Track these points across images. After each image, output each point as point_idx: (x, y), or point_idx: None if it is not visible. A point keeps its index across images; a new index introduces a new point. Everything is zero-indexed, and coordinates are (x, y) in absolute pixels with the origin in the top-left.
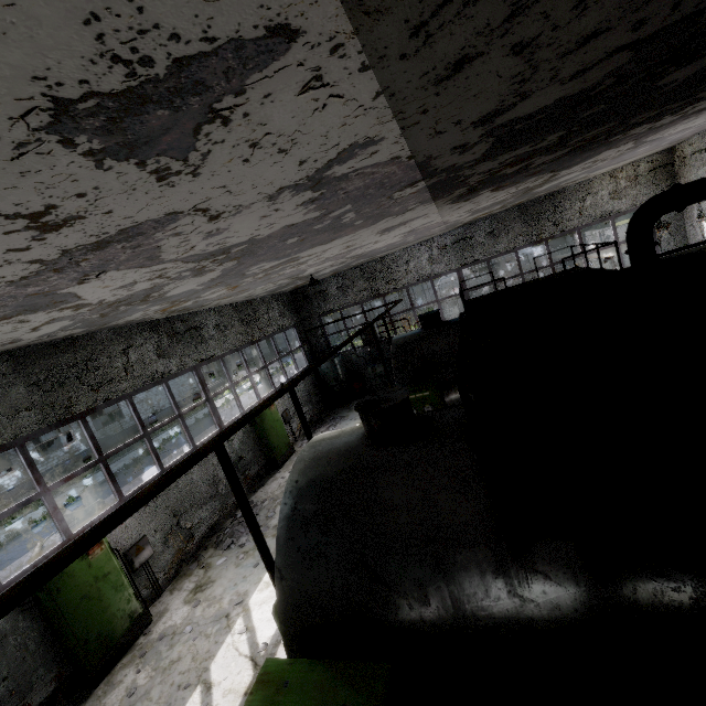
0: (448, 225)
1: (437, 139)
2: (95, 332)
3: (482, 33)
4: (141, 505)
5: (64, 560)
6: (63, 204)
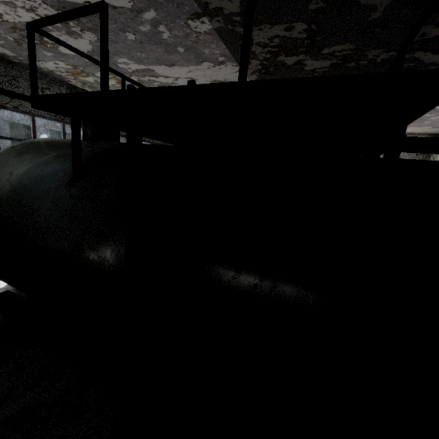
0: None
1: None
2: (27, 66)
3: None
4: None
5: None
6: None
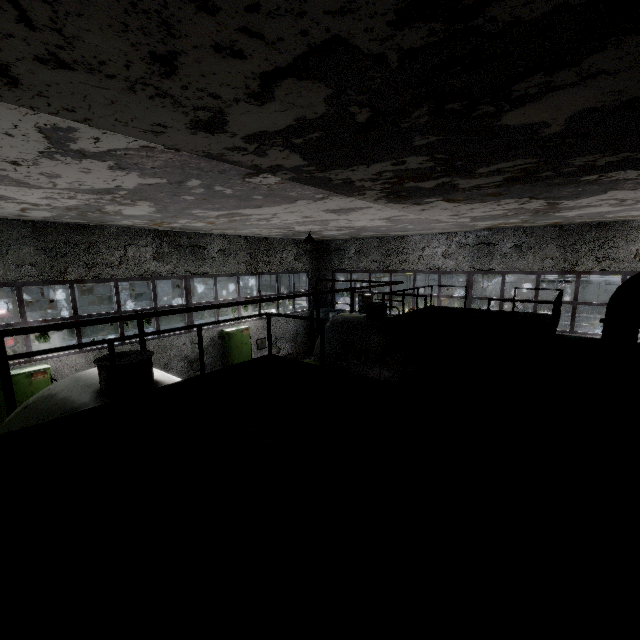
0: (455, 224)
1: (171, 137)
2: (106, 226)
3: None
4: None
5: None
6: None
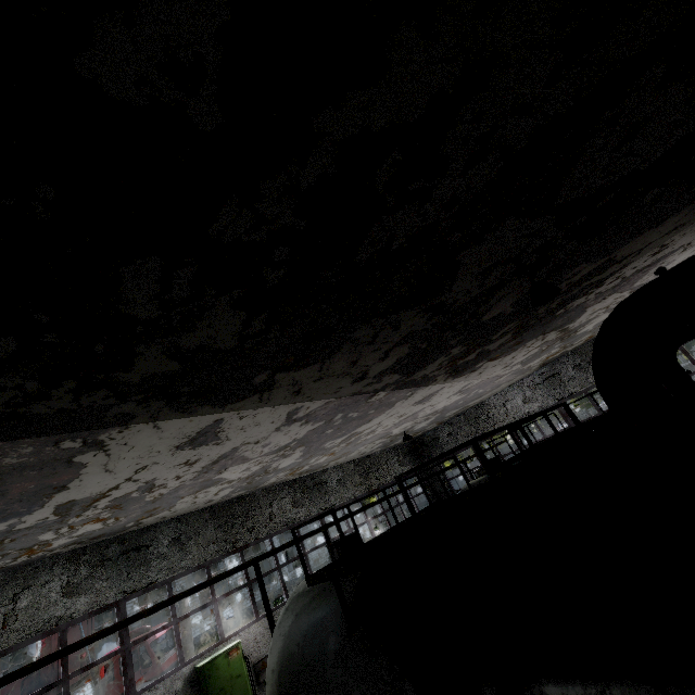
0: (513, 373)
1: (341, 392)
2: (255, 491)
3: (290, 389)
4: (206, 585)
5: (172, 600)
6: (192, 458)
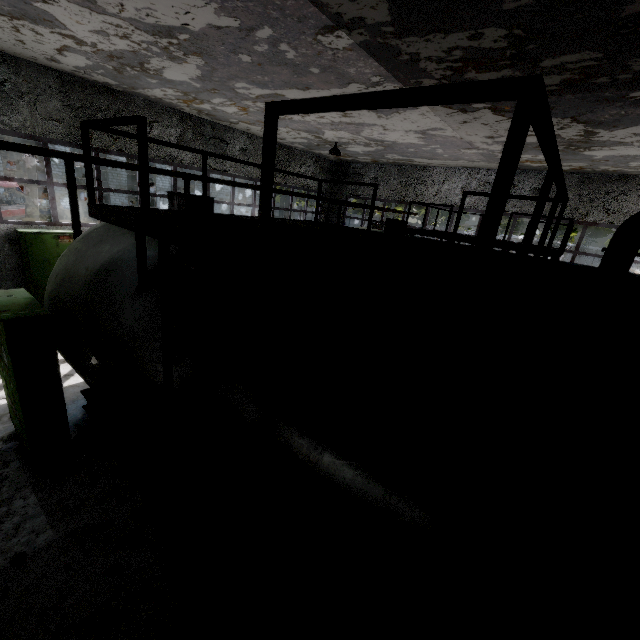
0: (484, 154)
1: None
2: (132, 95)
3: None
4: None
5: None
6: None
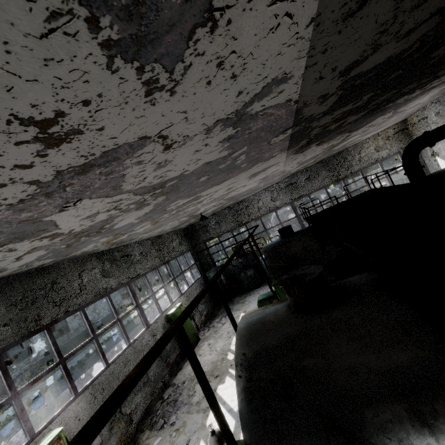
0: (283, 175)
1: (316, 85)
2: (59, 262)
3: None
4: (128, 392)
5: None
6: (70, 112)
